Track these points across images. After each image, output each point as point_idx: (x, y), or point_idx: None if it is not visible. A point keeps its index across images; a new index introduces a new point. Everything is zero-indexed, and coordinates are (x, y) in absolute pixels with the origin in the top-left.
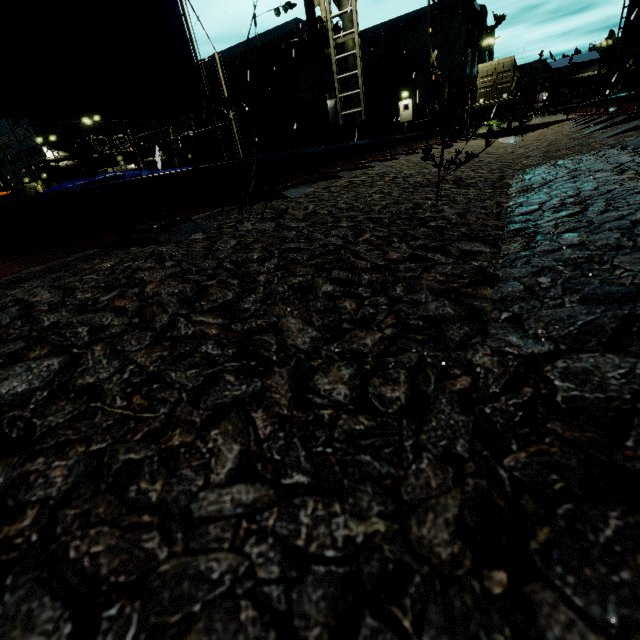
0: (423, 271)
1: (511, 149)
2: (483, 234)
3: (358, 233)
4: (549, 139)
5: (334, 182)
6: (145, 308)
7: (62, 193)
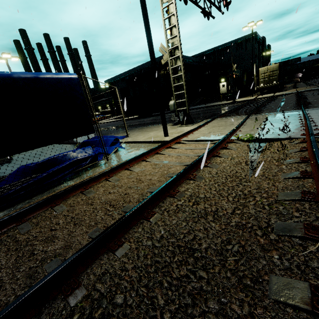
0: None
1: (239, 194)
2: None
3: None
4: (260, 202)
5: None
6: None
7: None
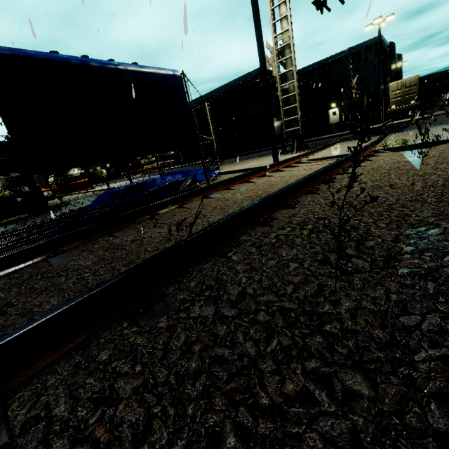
0: (307, 426)
1: (412, 176)
2: (366, 357)
3: (268, 337)
4: (445, 173)
5: (266, 235)
6: (110, 446)
7: (89, 296)
